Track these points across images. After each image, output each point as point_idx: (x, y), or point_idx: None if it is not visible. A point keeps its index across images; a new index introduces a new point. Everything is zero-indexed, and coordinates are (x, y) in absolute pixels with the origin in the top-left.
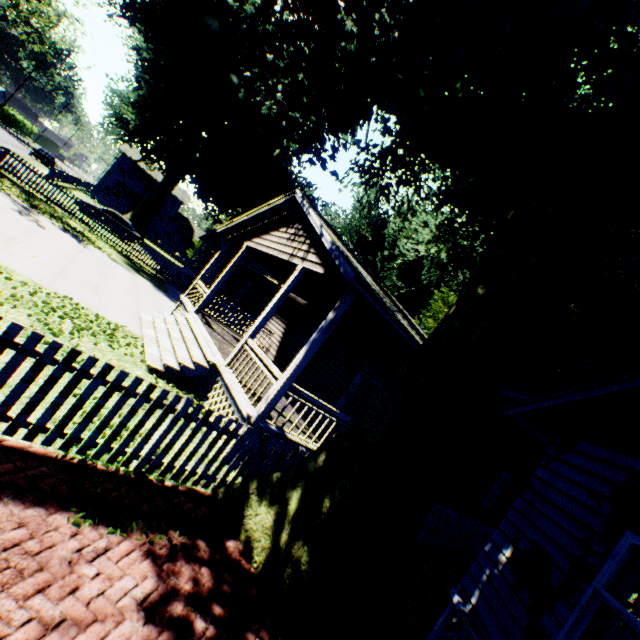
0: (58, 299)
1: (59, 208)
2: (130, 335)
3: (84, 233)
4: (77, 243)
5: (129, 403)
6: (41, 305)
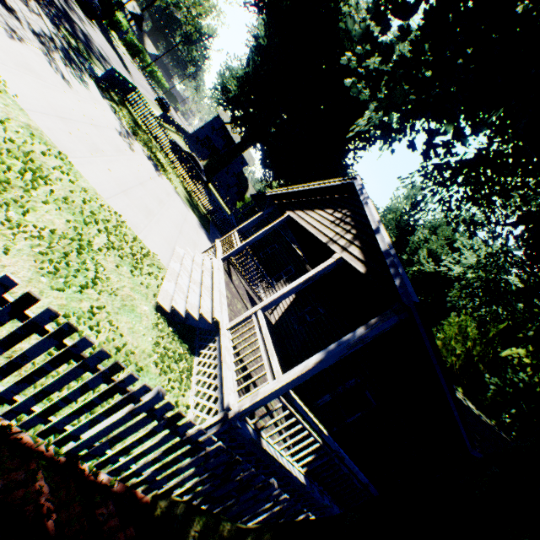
0: (108, 212)
1: (155, 141)
2: (156, 264)
3: (164, 165)
4: (154, 171)
5: (115, 344)
6: (87, 214)
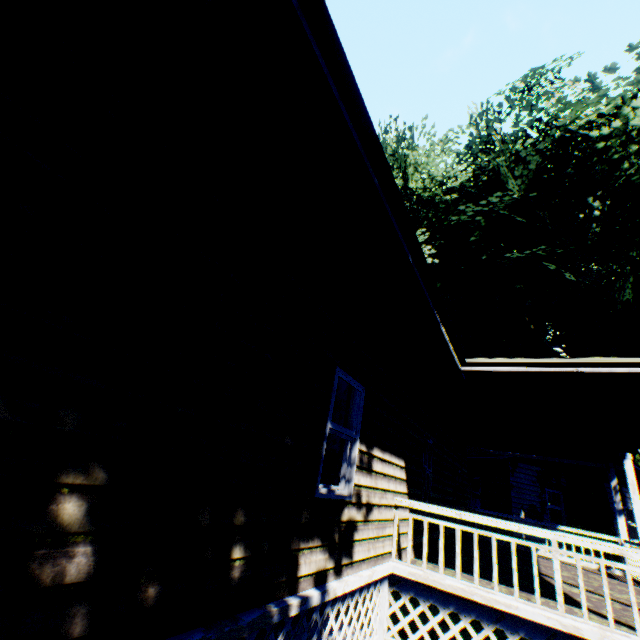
0: None
1: None
2: None
3: None
4: None
5: None
6: None
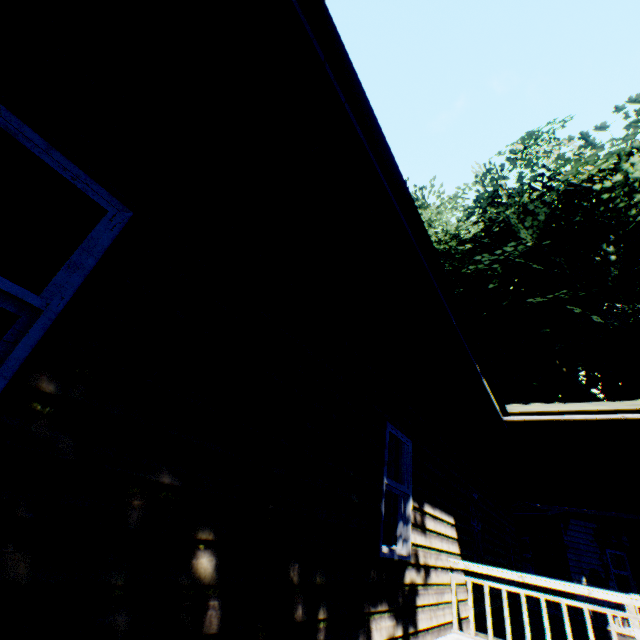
0: None
1: None
2: None
3: None
4: None
5: None
6: None
